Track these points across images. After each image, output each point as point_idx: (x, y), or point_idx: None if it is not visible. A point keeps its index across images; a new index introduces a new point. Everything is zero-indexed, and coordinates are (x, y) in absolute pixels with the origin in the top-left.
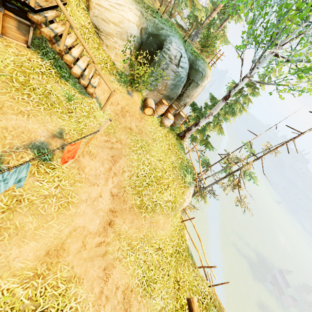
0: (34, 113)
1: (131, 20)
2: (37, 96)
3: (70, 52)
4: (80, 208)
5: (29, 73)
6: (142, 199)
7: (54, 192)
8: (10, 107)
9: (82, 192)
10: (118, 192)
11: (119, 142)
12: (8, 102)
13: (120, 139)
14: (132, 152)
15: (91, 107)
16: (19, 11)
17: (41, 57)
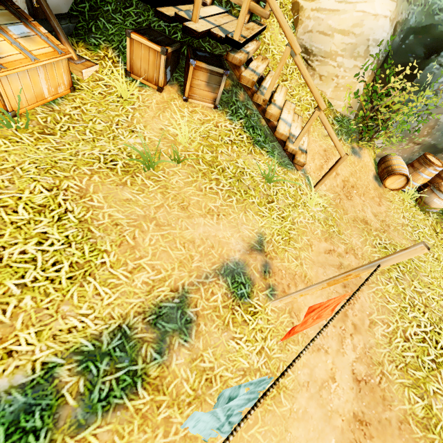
0: (225, 210)
1: (380, 13)
2: (227, 180)
3: (273, 101)
4: (298, 402)
5: (216, 146)
6: (427, 403)
7: (257, 363)
8: (197, 204)
9: (298, 364)
10: (368, 375)
11: (350, 252)
12: (194, 196)
13: (351, 245)
14: (382, 276)
15: (298, 188)
16: (210, 58)
17: (229, 119)
